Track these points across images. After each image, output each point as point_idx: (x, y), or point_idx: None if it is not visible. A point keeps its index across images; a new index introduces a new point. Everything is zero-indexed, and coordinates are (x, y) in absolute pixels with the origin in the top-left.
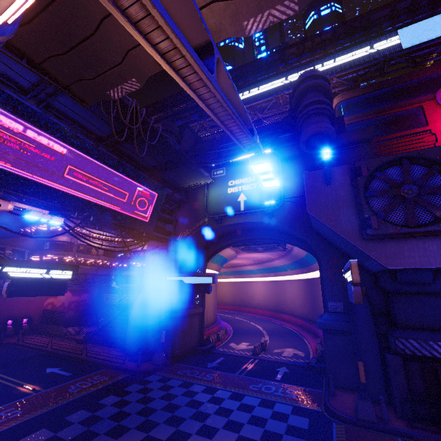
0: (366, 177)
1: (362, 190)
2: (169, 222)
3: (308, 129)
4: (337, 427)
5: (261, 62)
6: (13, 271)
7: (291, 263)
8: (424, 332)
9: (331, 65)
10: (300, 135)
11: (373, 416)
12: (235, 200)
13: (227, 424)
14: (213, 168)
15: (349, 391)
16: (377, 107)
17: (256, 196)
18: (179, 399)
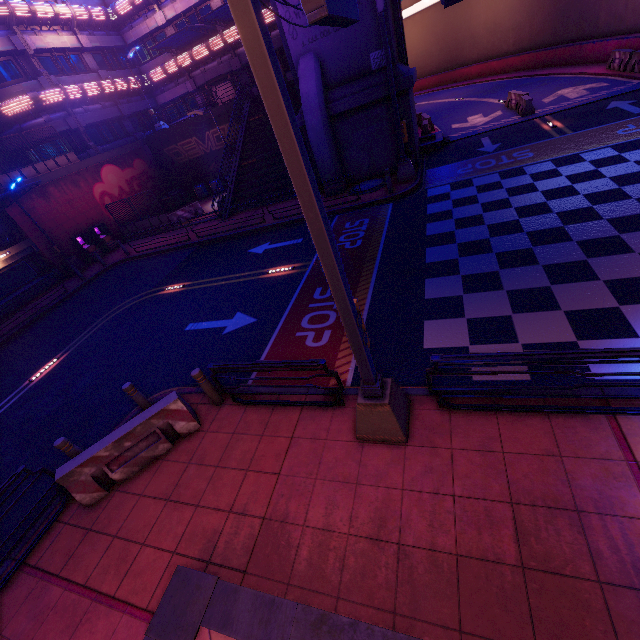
0: None
1: None
2: None
3: None
4: None
5: None
6: None
7: None
8: None
9: None
10: None
11: None
12: None
13: None
14: None
15: None
16: None
17: None
18: (545, 184)
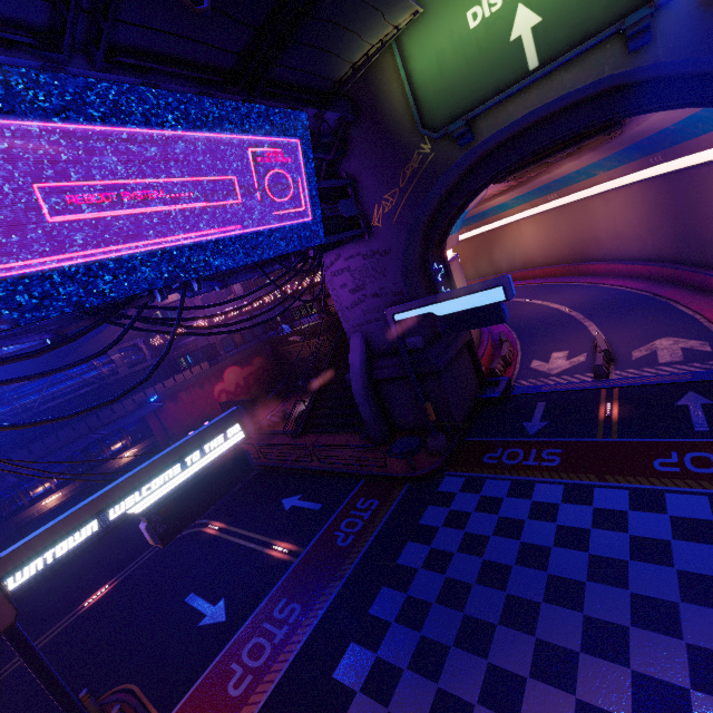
0: None
1: None
2: (341, 195)
3: None
4: None
5: None
6: (135, 503)
7: (609, 156)
8: None
9: None
10: None
11: None
12: (501, 46)
13: (683, 585)
14: None
15: None
16: None
17: None
18: (532, 530)
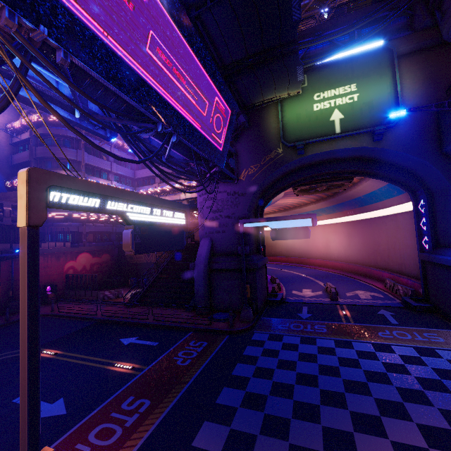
0: None
1: None
2: (229, 157)
3: None
4: None
5: None
6: (130, 211)
7: (330, 206)
8: None
9: None
10: (436, 12)
11: None
12: (326, 120)
13: (421, 383)
14: None
15: None
16: None
17: (359, 112)
18: (323, 358)
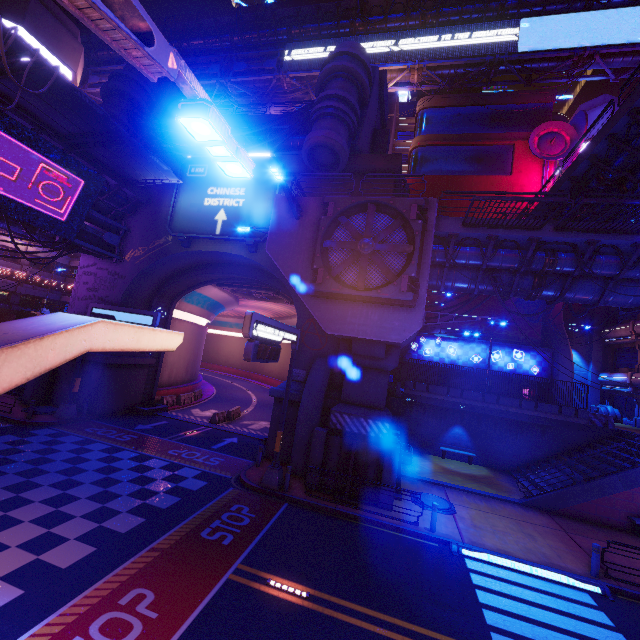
0: (330, 218)
1: (321, 234)
2: (115, 231)
3: (311, 135)
4: (231, 491)
5: (330, 3)
6: None
7: None
8: (361, 409)
9: (425, 46)
10: None
11: (275, 484)
12: (211, 218)
13: (100, 480)
14: (191, 162)
15: (282, 464)
16: (465, 130)
17: (240, 218)
18: (60, 454)
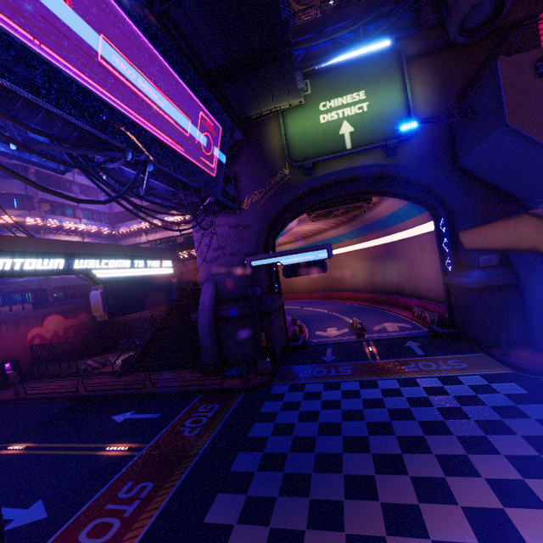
0: None
1: None
2: (227, 182)
3: None
4: None
5: None
6: (97, 268)
7: (352, 231)
8: None
9: None
10: (441, 9)
11: None
12: (335, 134)
13: (442, 413)
14: None
15: (511, 347)
16: None
17: (369, 124)
18: (347, 403)
